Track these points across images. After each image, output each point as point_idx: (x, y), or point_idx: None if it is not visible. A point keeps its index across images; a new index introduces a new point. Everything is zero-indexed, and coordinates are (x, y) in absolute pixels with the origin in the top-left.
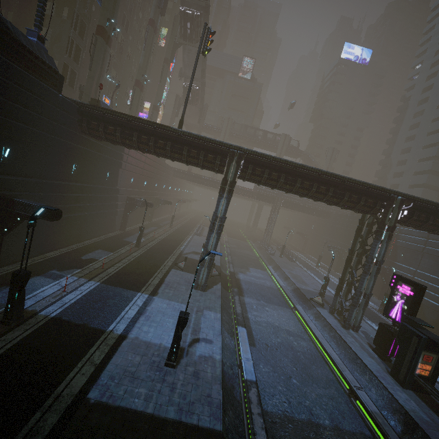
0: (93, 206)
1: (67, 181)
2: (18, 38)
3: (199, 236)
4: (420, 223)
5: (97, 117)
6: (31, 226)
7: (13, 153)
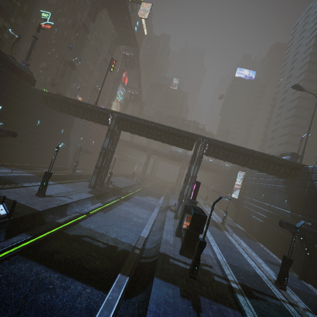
0: (50, 146)
1: (34, 129)
2: (14, 63)
3: (125, 178)
4: (217, 154)
5: (50, 98)
6: None
7: (4, 109)
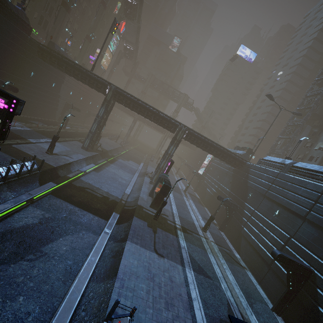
0: (41, 99)
1: (27, 80)
2: (11, 8)
3: (110, 140)
4: (192, 141)
5: (47, 52)
6: (3, 87)
7: (1, 58)
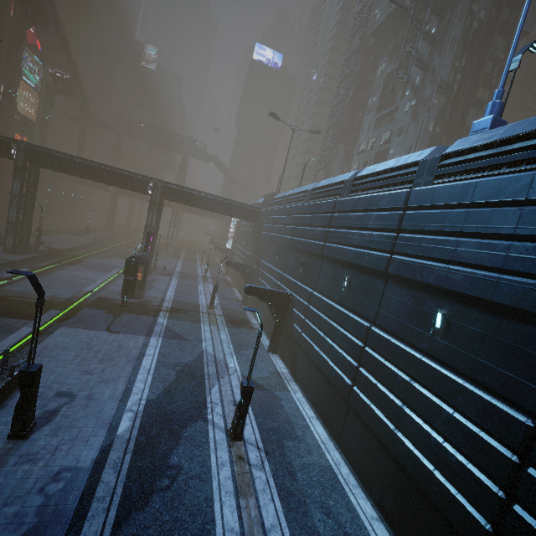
0: None
1: None
2: None
3: (74, 236)
4: (177, 200)
5: None
6: None
7: None
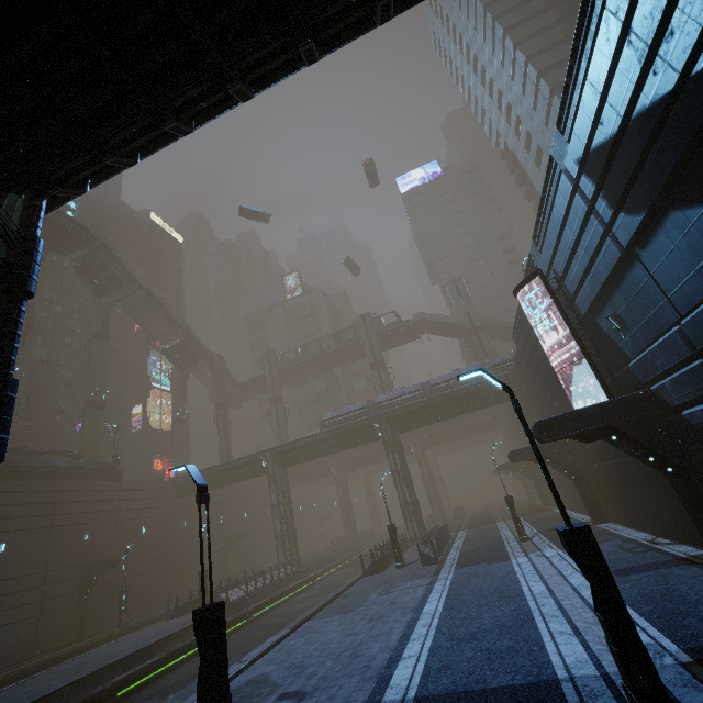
0: None
1: None
2: None
3: (175, 618)
4: None
5: None
6: None
7: None
